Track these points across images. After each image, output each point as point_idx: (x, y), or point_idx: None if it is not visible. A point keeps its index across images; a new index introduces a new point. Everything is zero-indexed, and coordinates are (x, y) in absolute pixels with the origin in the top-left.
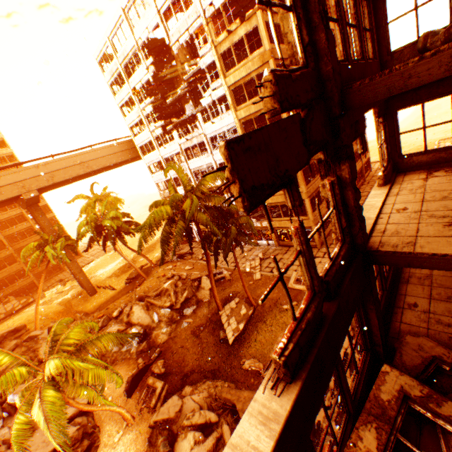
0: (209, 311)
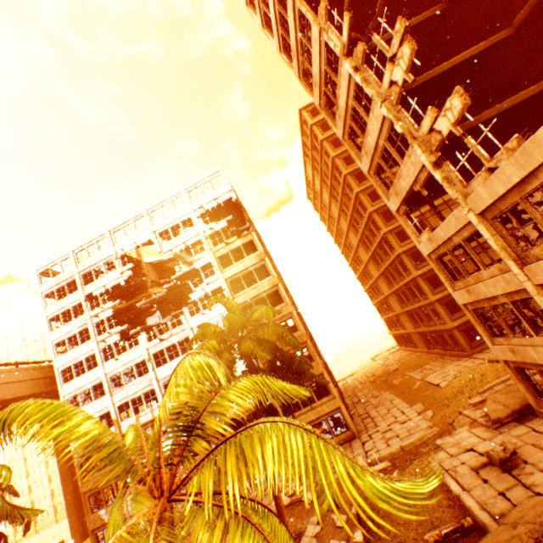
0: None
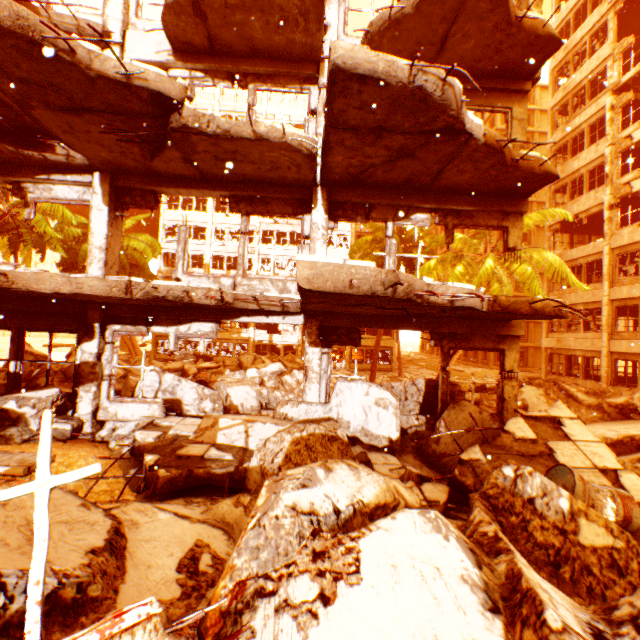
0: None
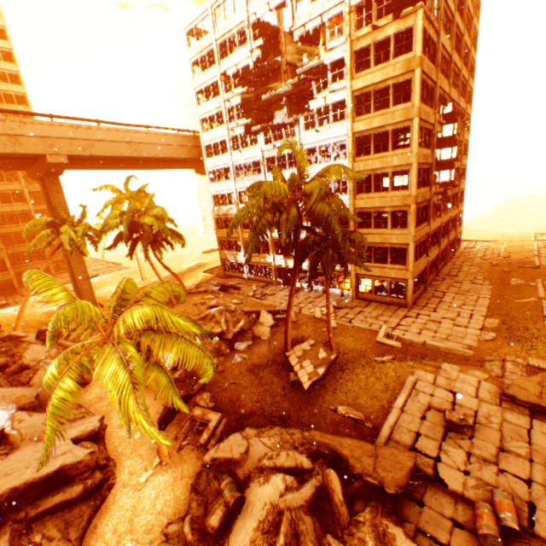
0: (270, 350)
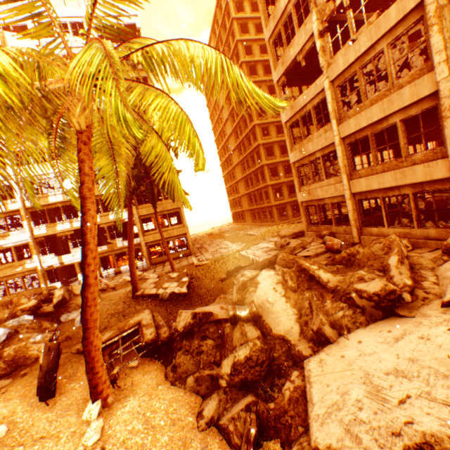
0: (115, 302)
